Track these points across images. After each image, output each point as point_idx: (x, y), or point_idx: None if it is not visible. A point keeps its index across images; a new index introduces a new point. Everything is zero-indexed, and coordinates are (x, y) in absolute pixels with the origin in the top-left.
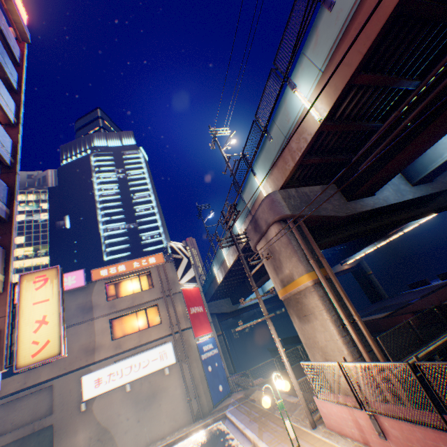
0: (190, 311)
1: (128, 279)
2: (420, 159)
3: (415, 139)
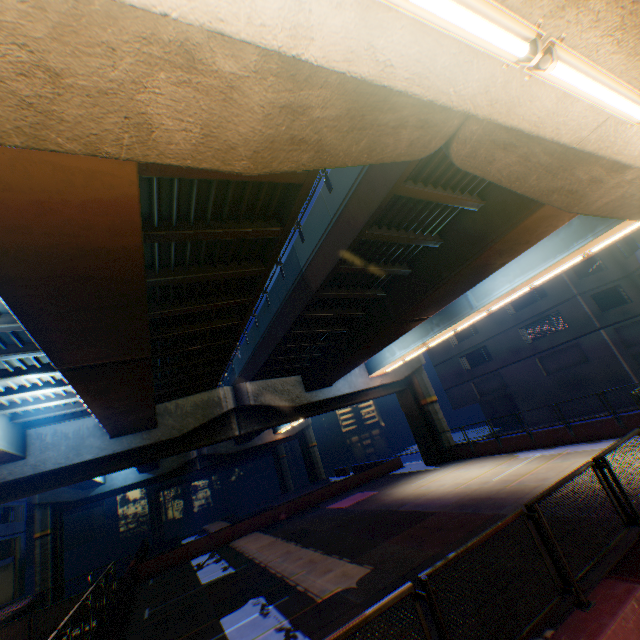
0: None
1: None
2: None
3: None
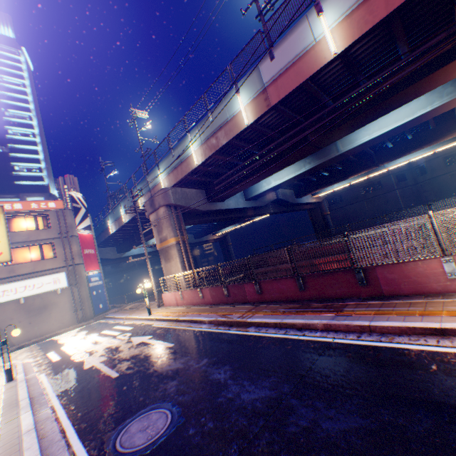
0: (84, 252)
1: (23, 217)
2: (252, 188)
3: (238, 185)
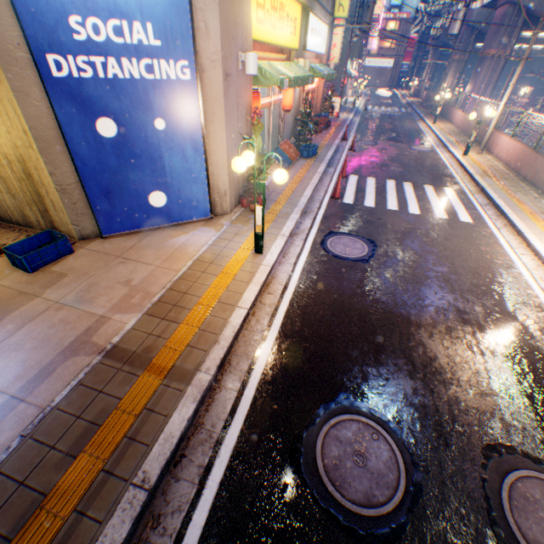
0: (406, 50)
1: (391, 23)
2: None
3: None
